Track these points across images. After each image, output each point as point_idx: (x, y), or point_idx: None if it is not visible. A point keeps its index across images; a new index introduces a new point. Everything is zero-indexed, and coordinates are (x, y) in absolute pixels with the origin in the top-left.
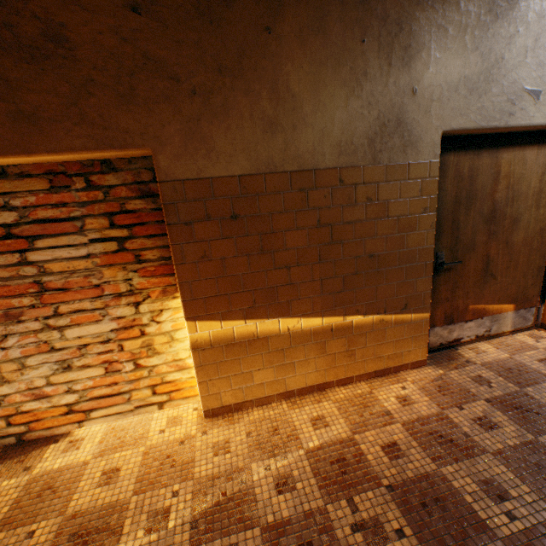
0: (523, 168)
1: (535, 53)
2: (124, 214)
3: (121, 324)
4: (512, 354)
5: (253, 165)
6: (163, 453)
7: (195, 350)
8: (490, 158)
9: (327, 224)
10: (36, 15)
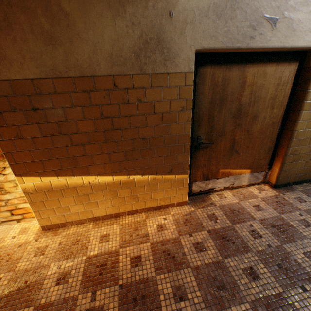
0: (264, 80)
1: None
2: None
3: None
4: (240, 200)
5: (42, 71)
6: (6, 252)
7: (26, 193)
8: (239, 71)
9: (108, 116)
10: None
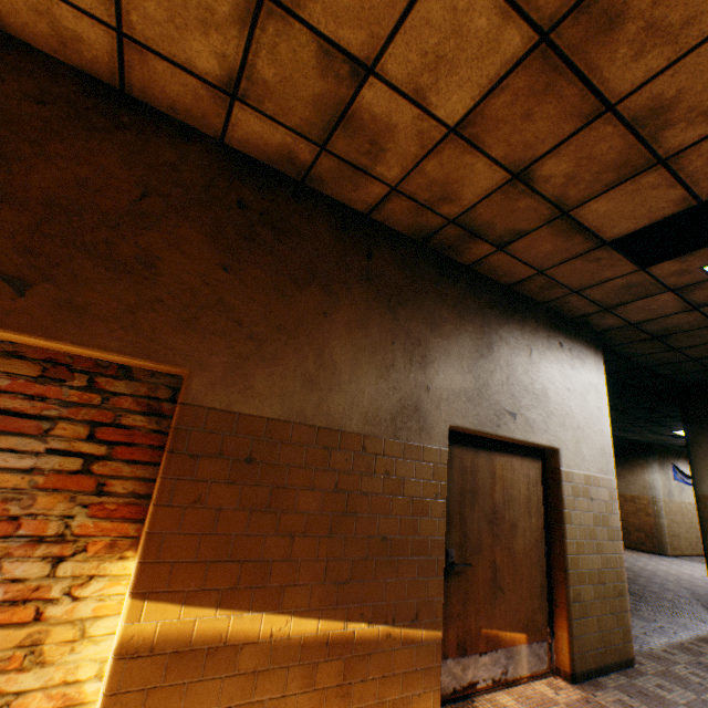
0: (513, 474)
1: (508, 386)
2: (114, 427)
3: (9, 593)
4: None
5: (285, 412)
6: None
7: (122, 656)
8: (487, 458)
9: (344, 490)
10: (139, 244)
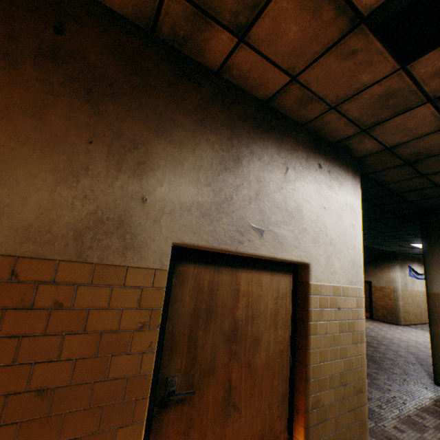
0: (260, 289)
1: (257, 202)
2: None
3: None
4: None
5: None
6: None
7: None
8: (231, 275)
9: None
10: None
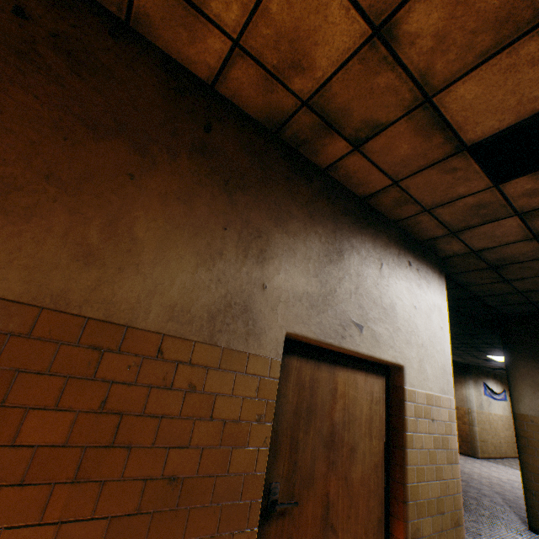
0: (356, 390)
1: (357, 296)
2: None
3: None
4: None
5: (31, 291)
6: None
7: None
8: (329, 372)
9: (116, 410)
10: None
